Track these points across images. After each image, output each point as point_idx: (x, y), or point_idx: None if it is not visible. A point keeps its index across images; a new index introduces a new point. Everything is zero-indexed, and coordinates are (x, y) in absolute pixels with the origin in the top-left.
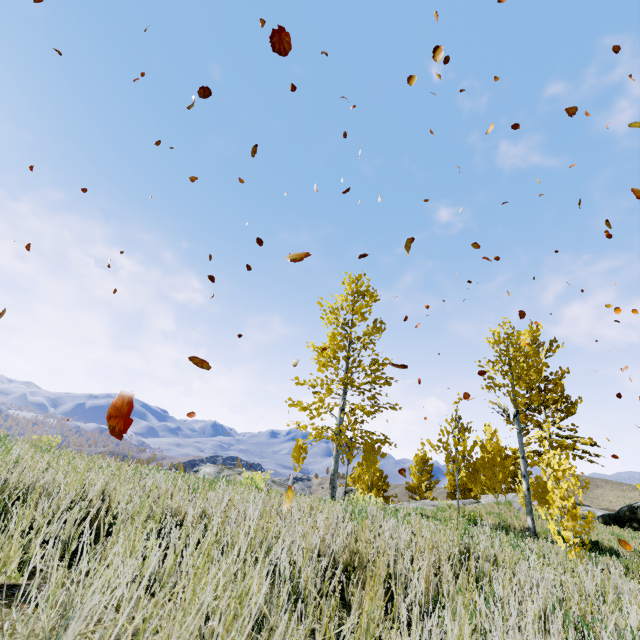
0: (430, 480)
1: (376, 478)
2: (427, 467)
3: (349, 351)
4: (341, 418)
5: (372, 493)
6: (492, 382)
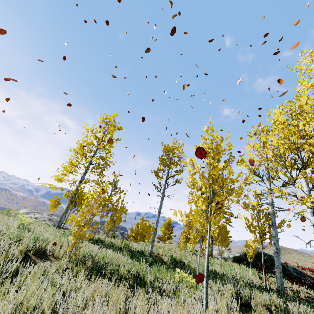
0: (170, 234)
1: (141, 230)
2: (169, 227)
3: (95, 152)
4: (78, 186)
5: (138, 238)
6: (153, 170)
